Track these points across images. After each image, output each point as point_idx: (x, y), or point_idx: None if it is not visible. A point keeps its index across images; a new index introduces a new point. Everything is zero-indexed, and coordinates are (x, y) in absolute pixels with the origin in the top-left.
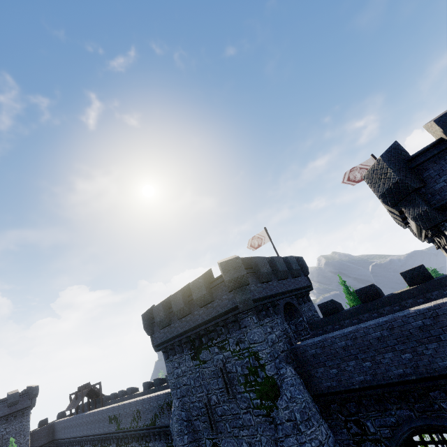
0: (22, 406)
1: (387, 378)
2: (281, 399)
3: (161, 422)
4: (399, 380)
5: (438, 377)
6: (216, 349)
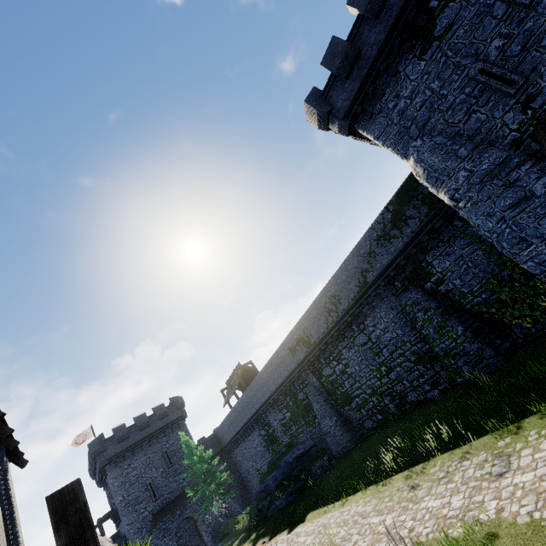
0: (174, 417)
1: None
2: None
3: (376, 270)
4: None
5: None
6: None
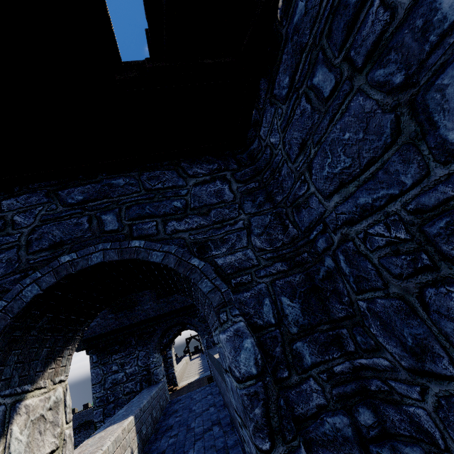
0: None
1: None
2: None
3: None
4: None
5: None
6: None
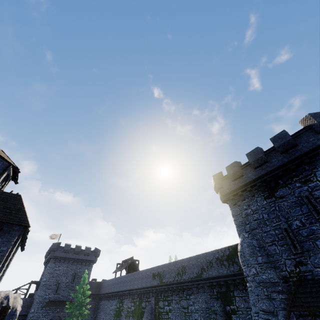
0: (90, 258)
1: None
2: None
3: (208, 274)
4: None
5: None
6: (298, 184)
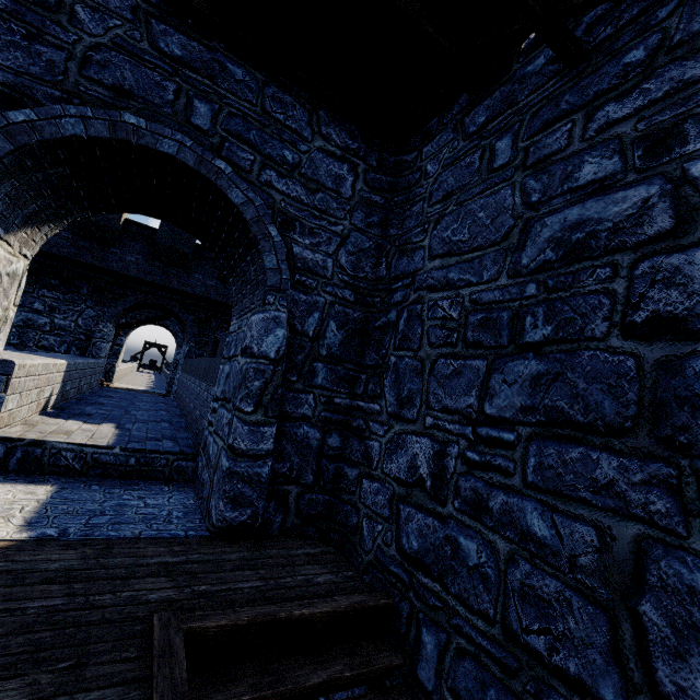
0: None
1: None
2: None
3: None
4: None
5: None
6: None
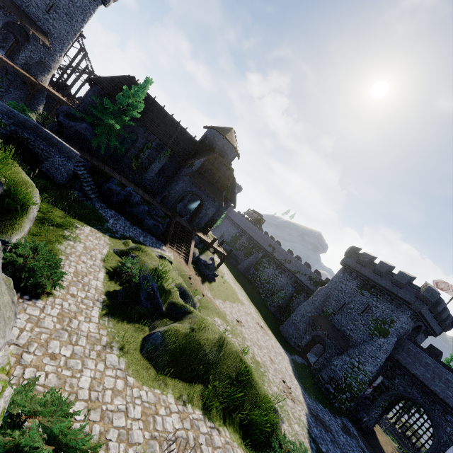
0: None
1: (429, 385)
2: (383, 339)
3: (299, 277)
4: (433, 391)
5: (450, 407)
6: (375, 299)
